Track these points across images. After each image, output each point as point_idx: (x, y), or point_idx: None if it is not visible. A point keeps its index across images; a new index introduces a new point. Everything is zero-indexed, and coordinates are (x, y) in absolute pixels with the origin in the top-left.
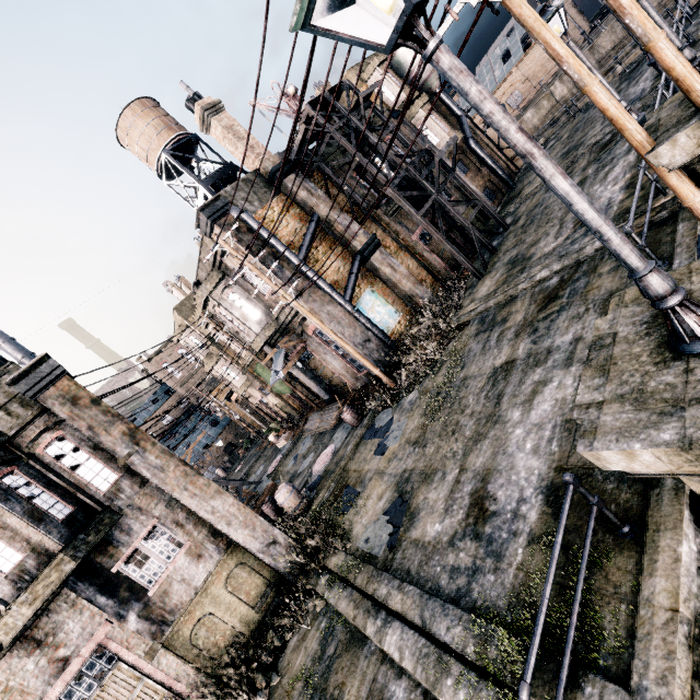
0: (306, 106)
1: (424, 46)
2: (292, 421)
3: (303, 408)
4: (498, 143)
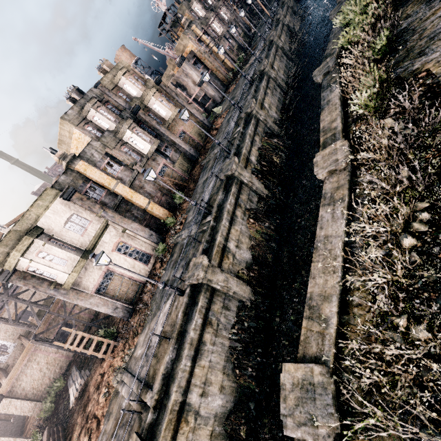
0: None
1: None
2: None
3: None
4: None
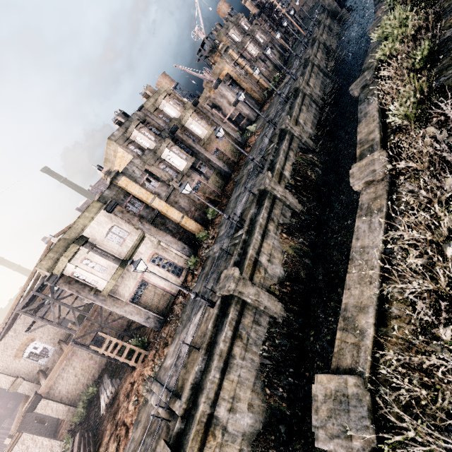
0: None
1: None
2: None
3: None
4: None
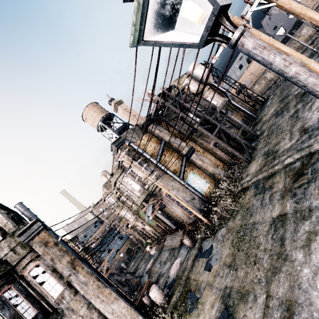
0: (156, 96)
1: (228, 38)
2: (158, 239)
3: (163, 232)
4: (244, 100)
